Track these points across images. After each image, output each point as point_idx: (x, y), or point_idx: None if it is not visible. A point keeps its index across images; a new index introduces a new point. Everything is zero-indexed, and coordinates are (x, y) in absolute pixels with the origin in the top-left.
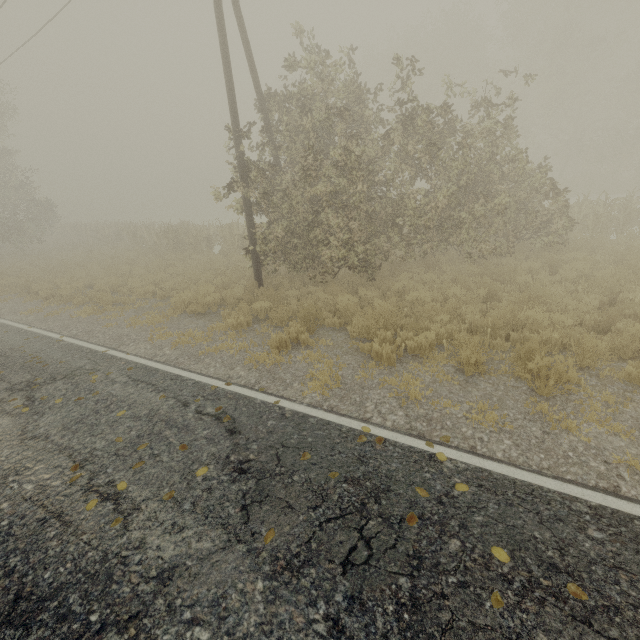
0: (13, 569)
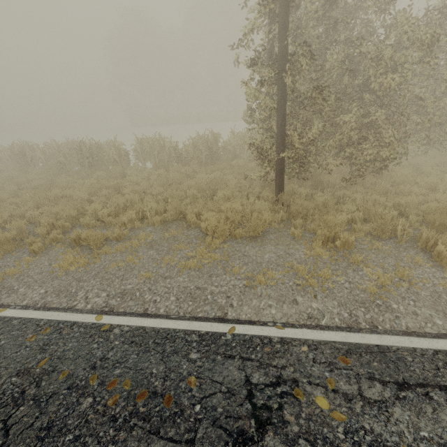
0: None
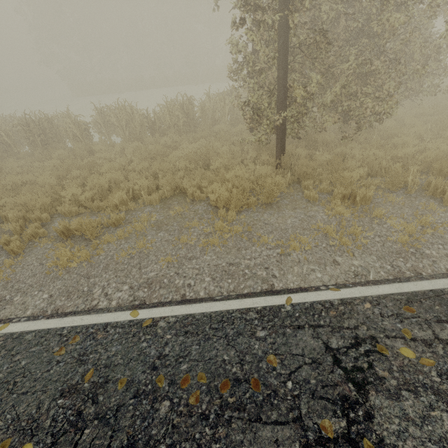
0: None
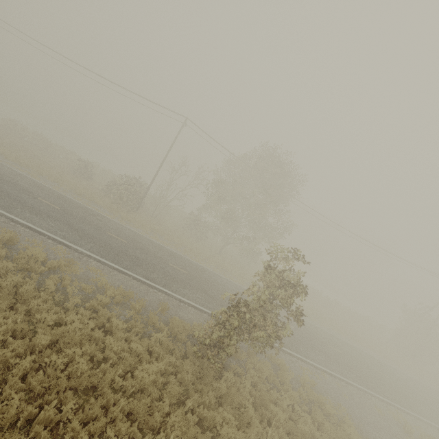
0: None
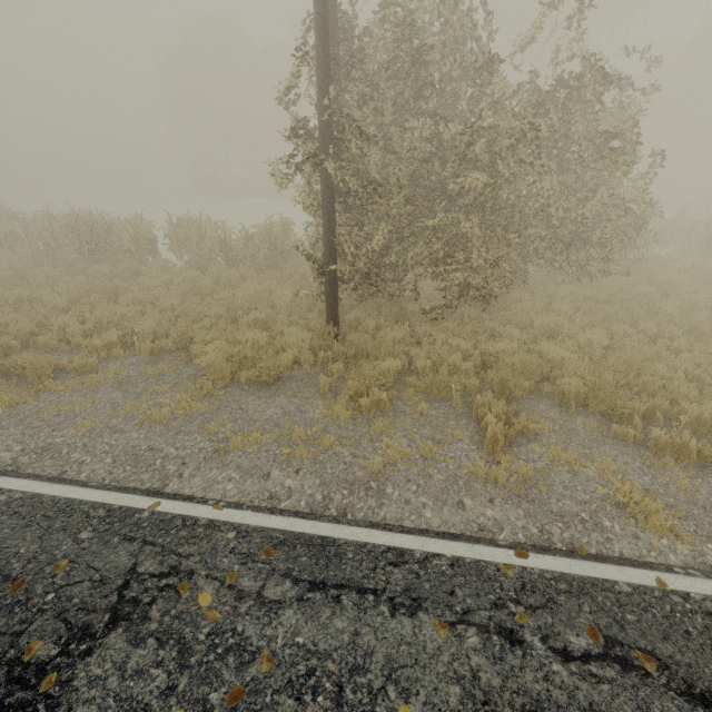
0: None
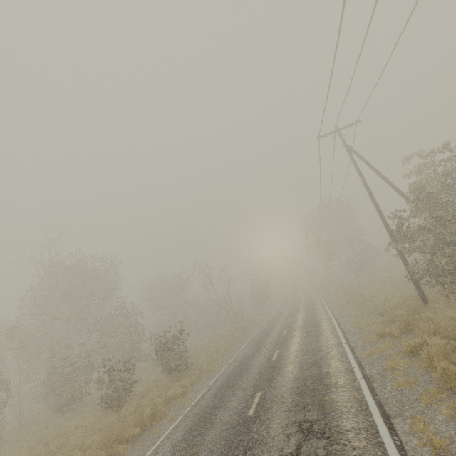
0: (276, 362)
